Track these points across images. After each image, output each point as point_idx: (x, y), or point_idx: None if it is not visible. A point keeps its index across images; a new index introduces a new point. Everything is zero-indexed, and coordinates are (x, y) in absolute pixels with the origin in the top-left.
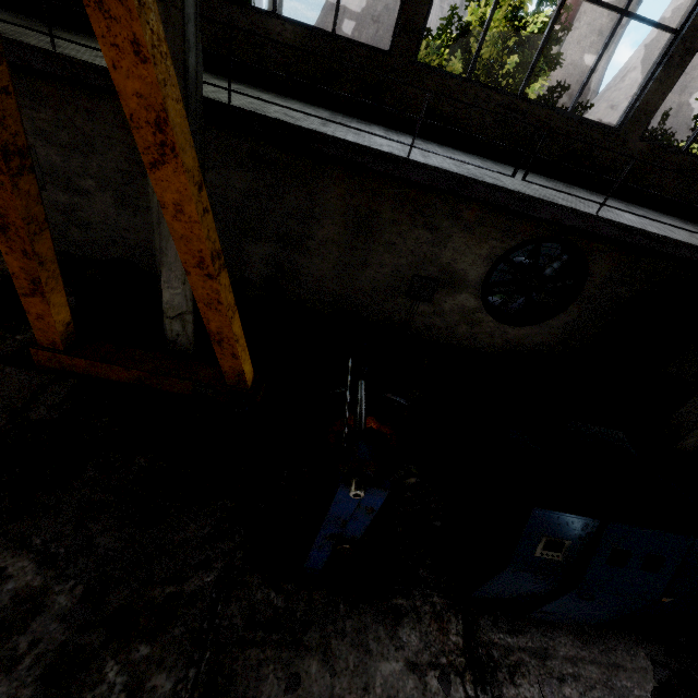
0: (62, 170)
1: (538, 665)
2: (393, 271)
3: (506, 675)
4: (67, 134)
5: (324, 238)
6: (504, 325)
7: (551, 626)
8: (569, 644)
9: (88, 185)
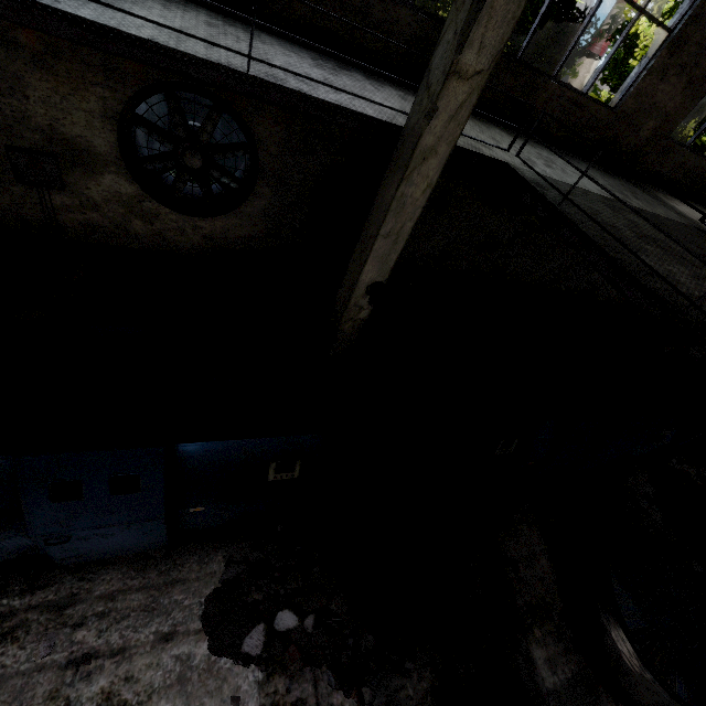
0: None
1: (49, 620)
2: None
3: None
4: None
5: None
6: (191, 217)
7: (99, 565)
8: (118, 578)
9: None
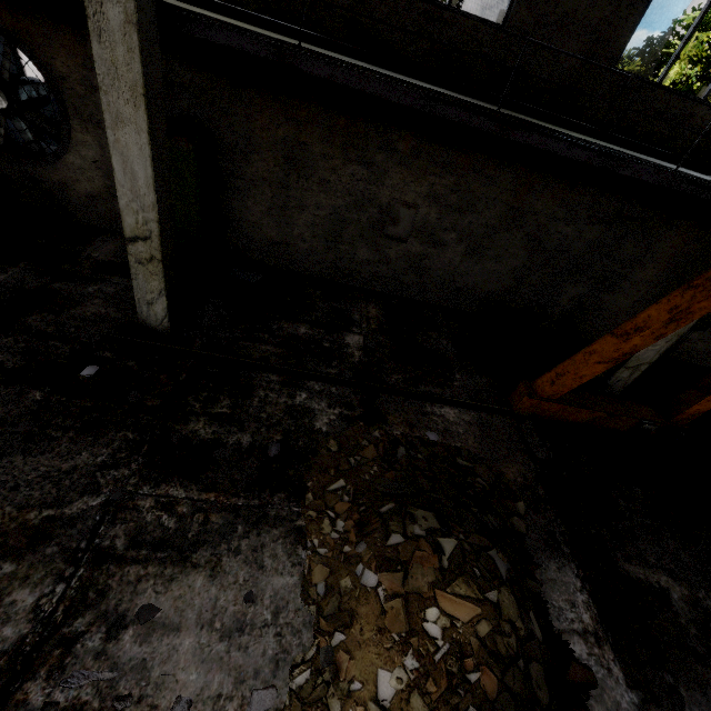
0: (432, 226)
1: None
2: None
3: None
4: (456, 196)
5: (639, 279)
6: None
7: None
8: None
9: (448, 238)
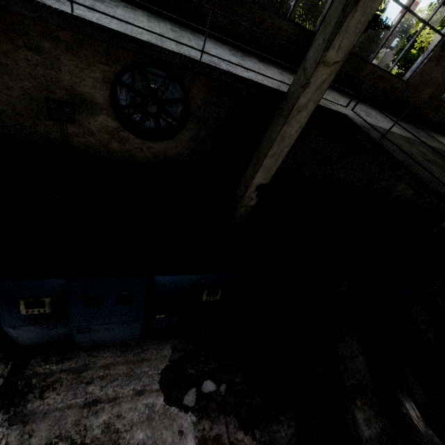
0: None
1: (73, 378)
2: (23, 94)
3: (37, 394)
4: None
5: None
6: (147, 141)
7: (100, 348)
8: (110, 356)
9: None
